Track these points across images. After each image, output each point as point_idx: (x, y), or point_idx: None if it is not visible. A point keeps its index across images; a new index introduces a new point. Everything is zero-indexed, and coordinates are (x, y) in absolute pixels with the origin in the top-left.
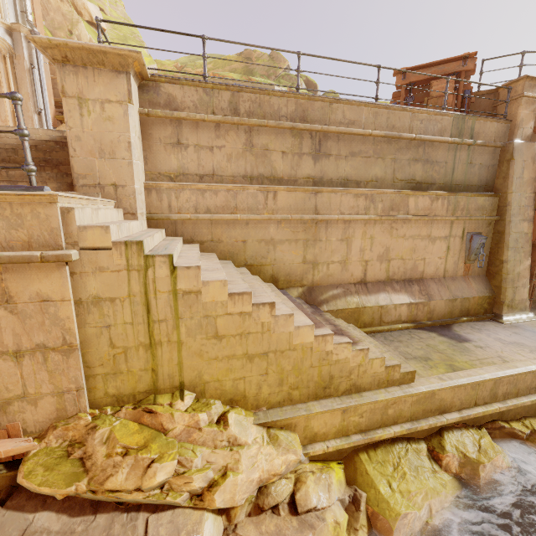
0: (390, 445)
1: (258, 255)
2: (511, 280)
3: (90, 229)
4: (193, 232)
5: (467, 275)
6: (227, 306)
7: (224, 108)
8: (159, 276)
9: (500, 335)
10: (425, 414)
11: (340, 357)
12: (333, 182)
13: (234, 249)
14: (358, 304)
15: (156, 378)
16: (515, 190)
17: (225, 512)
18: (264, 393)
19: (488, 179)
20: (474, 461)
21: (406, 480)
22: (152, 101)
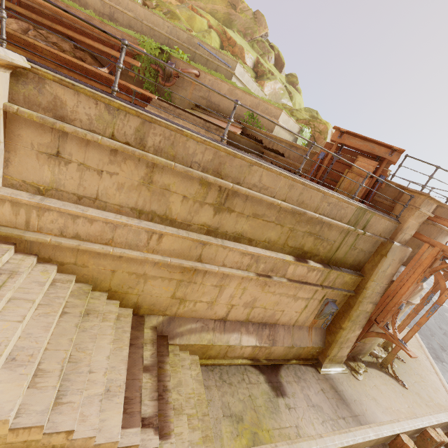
0: None
1: (125, 285)
2: (341, 342)
3: None
4: (53, 252)
5: (312, 326)
6: (6, 437)
7: (127, 134)
8: None
9: (311, 391)
10: None
11: None
12: (227, 234)
13: (99, 275)
14: (210, 341)
15: None
16: (375, 280)
17: None
18: None
19: (361, 261)
20: None
21: None
22: (28, 97)
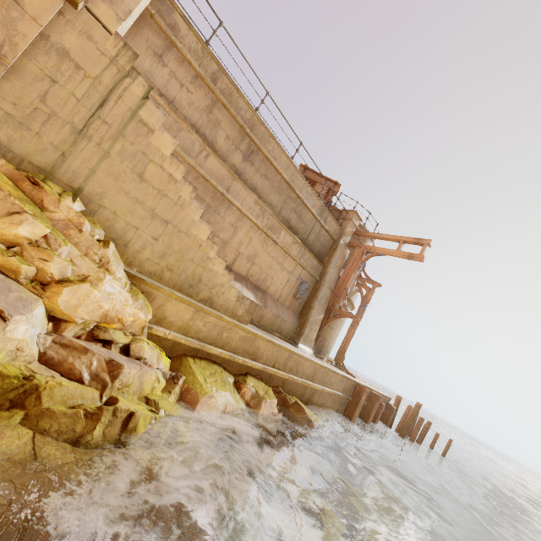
0: (212, 363)
1: None
2: (311, 322)
3: (107, 5)
4: None
5: (290, 308)
6: (165, 160)
7: (208, 71)
8: (132, 91)
9: (295, 348)
10: (244, 353)
11: (214, 268)
12: (247, 183)
13: None
14: None
15: (60, 163)
16: (332, 267)
17: (55, 322)
18: (144, 255)
19: (322, 254)
20: (261, 396)
21: (217, 383)
22: (161, 12)
